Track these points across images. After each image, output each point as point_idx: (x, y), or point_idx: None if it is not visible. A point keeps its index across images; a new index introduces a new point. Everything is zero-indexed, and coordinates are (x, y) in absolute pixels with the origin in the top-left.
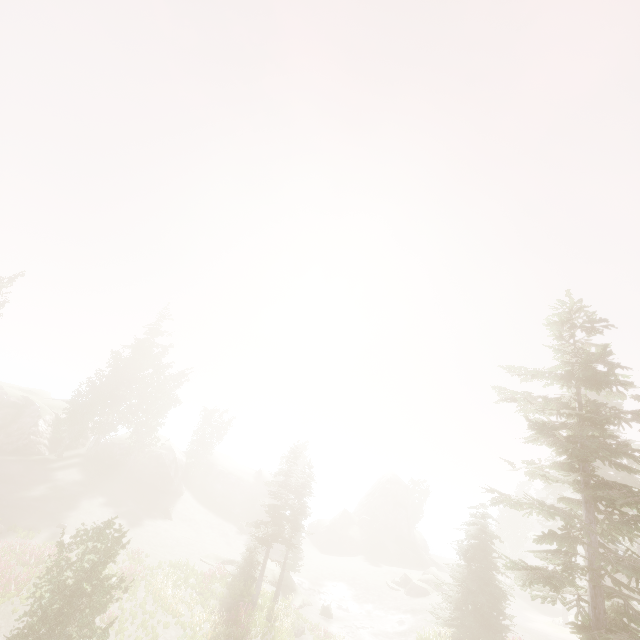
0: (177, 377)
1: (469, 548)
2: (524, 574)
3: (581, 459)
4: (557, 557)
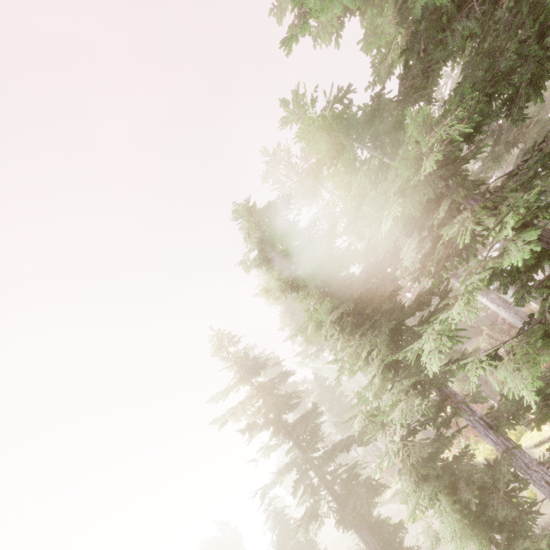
0: None
1: (278, 539)
2: (302, 529)
3: (278, 421)
4: (307, 492)
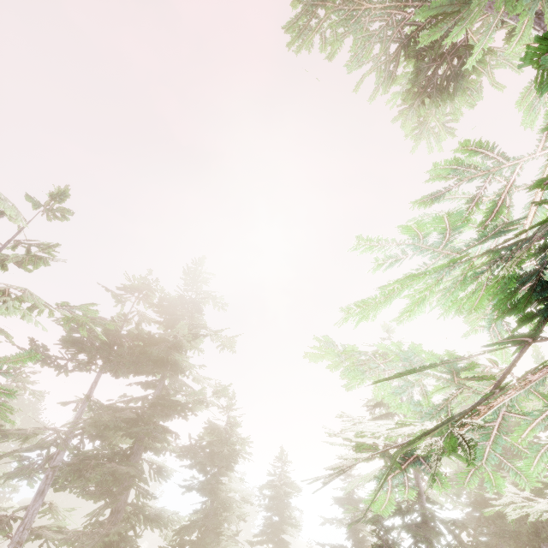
0: (250, 493)
1: None
2: None
3: None
4: None
